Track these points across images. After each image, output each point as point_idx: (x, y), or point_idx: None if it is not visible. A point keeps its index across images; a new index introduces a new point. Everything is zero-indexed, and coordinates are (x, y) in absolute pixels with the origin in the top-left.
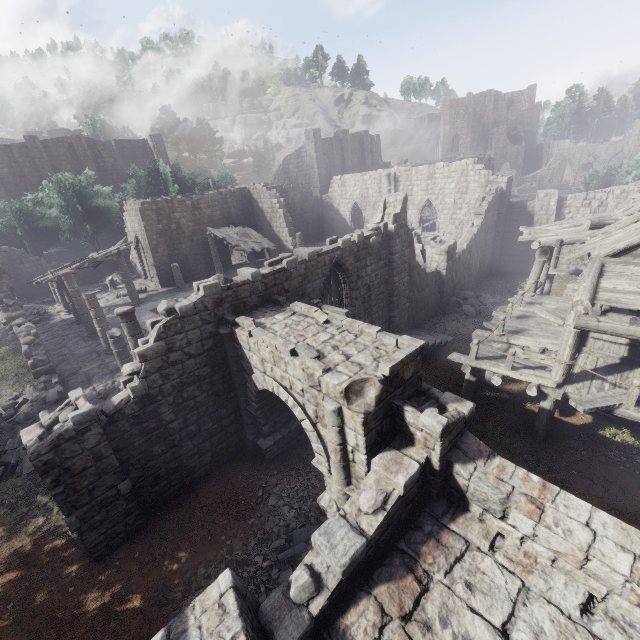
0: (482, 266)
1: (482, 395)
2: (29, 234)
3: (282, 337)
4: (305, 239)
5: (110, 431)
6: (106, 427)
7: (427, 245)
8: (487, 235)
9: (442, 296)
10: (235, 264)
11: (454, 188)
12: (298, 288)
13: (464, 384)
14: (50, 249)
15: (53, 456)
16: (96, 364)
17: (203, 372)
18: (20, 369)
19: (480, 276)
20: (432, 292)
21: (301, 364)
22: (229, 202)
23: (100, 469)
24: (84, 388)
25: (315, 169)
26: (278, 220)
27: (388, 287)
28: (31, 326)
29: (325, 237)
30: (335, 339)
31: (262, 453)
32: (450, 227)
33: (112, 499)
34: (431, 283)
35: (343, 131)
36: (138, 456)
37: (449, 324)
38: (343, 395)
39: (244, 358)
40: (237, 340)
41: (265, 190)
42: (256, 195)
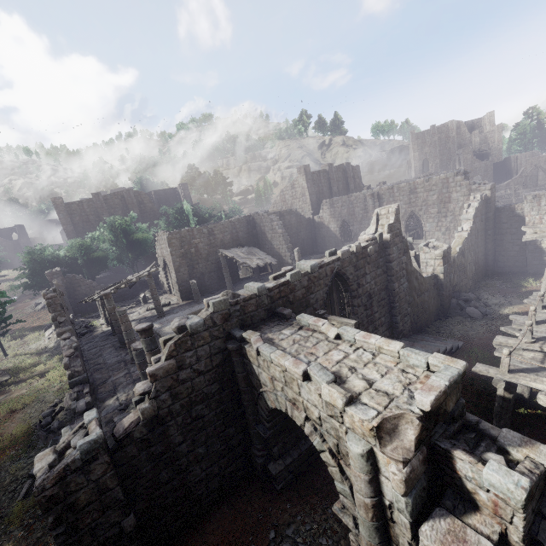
0: (477, 267)
1: (518, 413)
2: (87, 263)
3: (291, 354)
4: (301, 253)
5: (118, 457)
6: (114, 453)
7: (420, 251)
8: (478, 238)
9: (442, 299)
10: (242, 278)
11: (436, 199)
12: (302, 299)
13: (497, 401)
14: (102, 274)
15: (58, 490)
16: (122, 373)
17: (212, 389)
18: (64, 377)
19: (476, 277)
20: (431, 296)
21: (315, 389)
22: (237, 228)
23: (104, 503)
24: (109, 397)
25: (307, 196)
26: (278, 239)
27: (388, 293)
28: (73, 340)
29: (318, 250)
30: (350, 357)
31: (272, 479)
32: (437, 234)
33: (114, 539)
34: (429, 287)
35: (328, 165)
36: (145, 484)
37: (455, 327)
38: (373, 435)
39: (252, 375)
40: (245, 356)
41: (266, 216)
42: (259, 220)
